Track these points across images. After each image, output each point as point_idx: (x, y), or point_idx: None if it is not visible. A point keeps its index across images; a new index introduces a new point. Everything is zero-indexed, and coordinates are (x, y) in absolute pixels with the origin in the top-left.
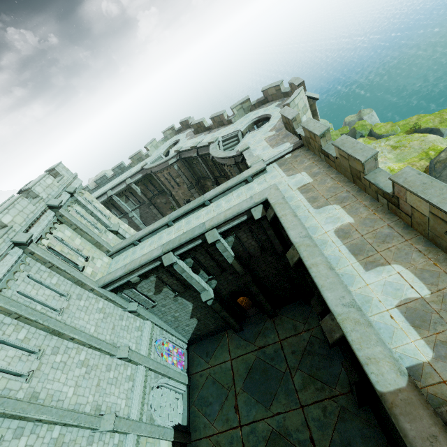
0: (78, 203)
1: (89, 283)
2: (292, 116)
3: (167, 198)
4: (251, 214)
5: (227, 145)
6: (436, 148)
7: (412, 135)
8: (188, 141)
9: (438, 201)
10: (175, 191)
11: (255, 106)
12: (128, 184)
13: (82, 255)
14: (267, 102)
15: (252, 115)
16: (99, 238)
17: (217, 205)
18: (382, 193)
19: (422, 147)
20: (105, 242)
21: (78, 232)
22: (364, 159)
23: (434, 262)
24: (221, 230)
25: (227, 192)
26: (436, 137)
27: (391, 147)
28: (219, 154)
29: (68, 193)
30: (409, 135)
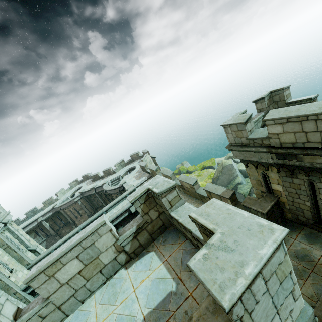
0: (8, 231)
1: (14, 287)
2: (144, 165)
3: (71, 227)
4: (130, 211)
5: (114, 184)
6: (213, 173)
7: (203, 169)
8: (88, 186)
9: (189, 181)
10: (78, 220)
11: (128, 163)
12: (40, 222)
13: (8, 268)
14: (133, 161)
15: (126, 167)
16: (23, 254)
17: (111, 213)
18: (179, 186)
19: (208, 174)
20: (27, 257)
21: (7, 251)
22: (170, 175)
23: (198, 204)
24: (114, 223)
25: (116, 205)
26: (212, 169)
27: (197, 176)
28: (109, 188)
29: (2, 224)
30: (202, 170)
